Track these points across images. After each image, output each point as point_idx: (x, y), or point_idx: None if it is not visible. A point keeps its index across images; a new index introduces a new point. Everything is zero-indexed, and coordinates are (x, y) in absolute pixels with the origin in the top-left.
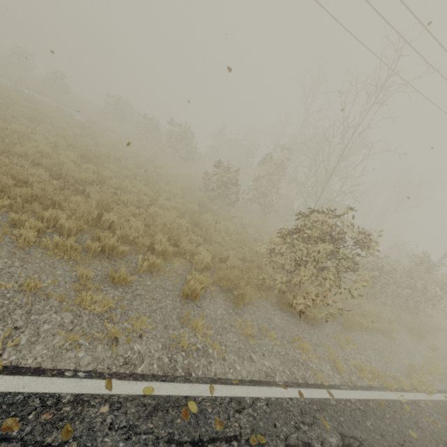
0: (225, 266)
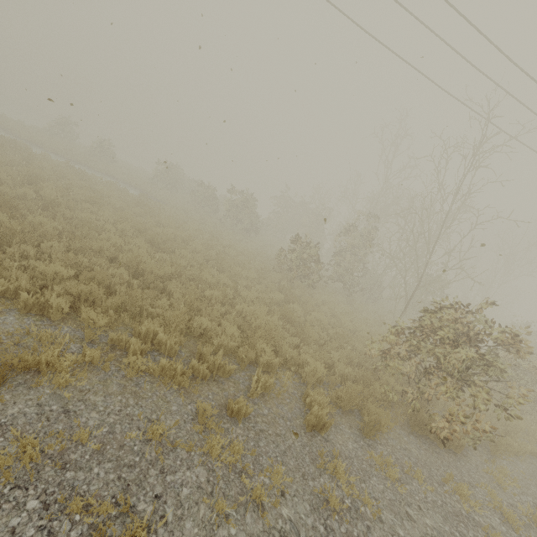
0: (330, 373)
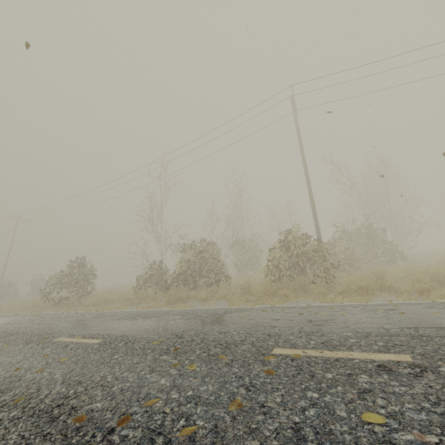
0: None
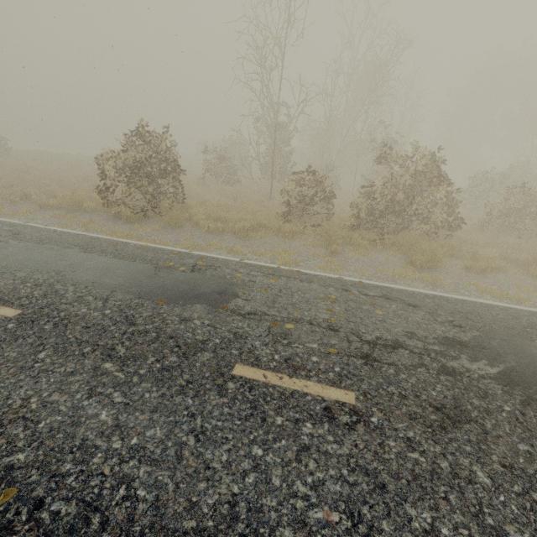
0: None
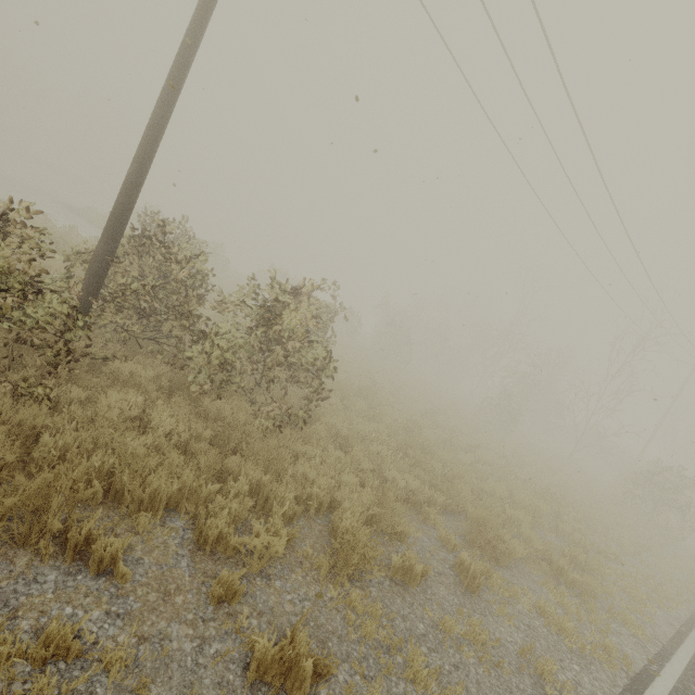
0: None
